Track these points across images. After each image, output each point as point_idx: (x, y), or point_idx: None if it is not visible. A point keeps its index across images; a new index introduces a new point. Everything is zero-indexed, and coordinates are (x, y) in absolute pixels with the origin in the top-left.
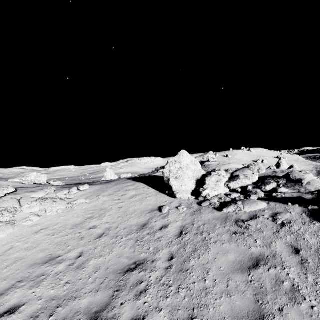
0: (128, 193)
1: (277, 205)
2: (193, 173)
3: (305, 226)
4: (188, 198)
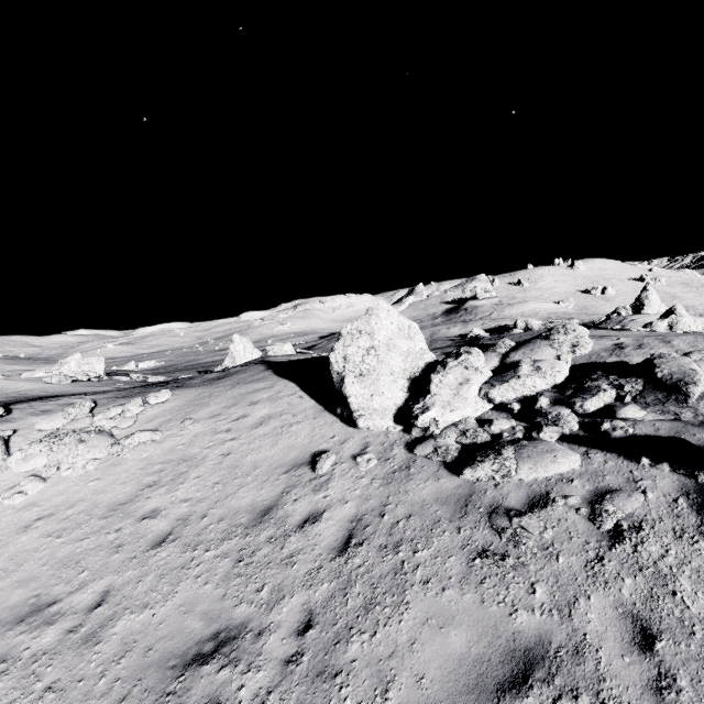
0: (252, 412)
1: (609, 464)
2: (403, 361)
3: (683, 546)
4: (386, 430)
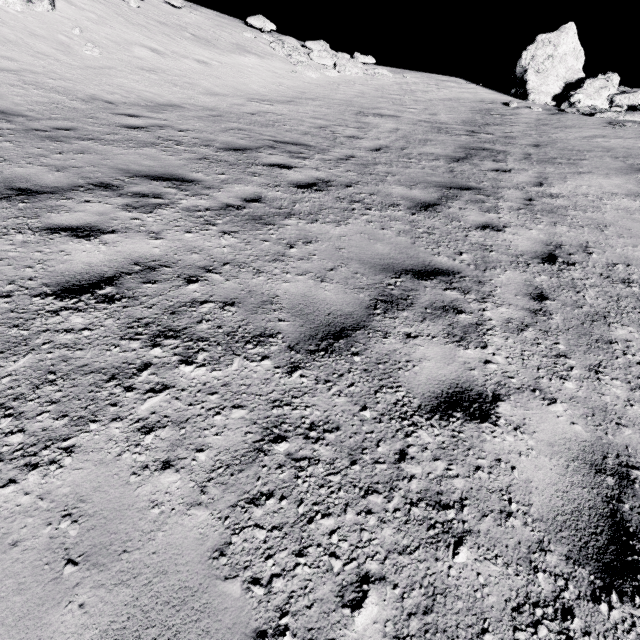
0: (446, 83)
1: None
2: (565, 72)
3: None
4: (544, 104)
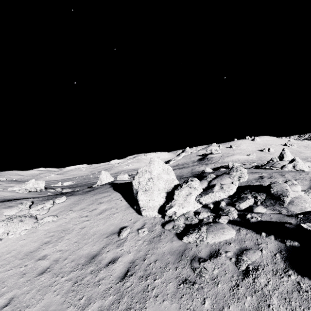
0: (99, 207)
1: (247, 235)
2: (164, 184)
3: (276, 279)
4: (154, 216)
